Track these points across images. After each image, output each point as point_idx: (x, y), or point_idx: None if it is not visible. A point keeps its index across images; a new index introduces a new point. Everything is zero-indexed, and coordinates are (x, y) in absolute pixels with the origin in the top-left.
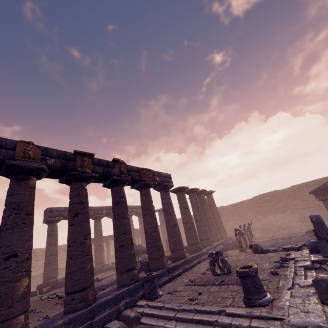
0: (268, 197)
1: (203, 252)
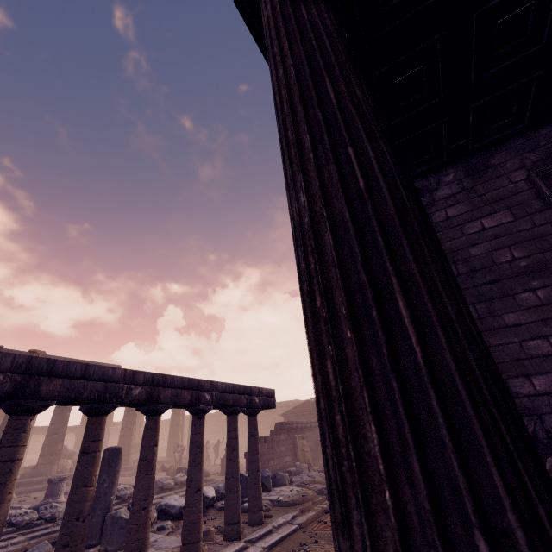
0: (285, 408)
1: (129, 467)
